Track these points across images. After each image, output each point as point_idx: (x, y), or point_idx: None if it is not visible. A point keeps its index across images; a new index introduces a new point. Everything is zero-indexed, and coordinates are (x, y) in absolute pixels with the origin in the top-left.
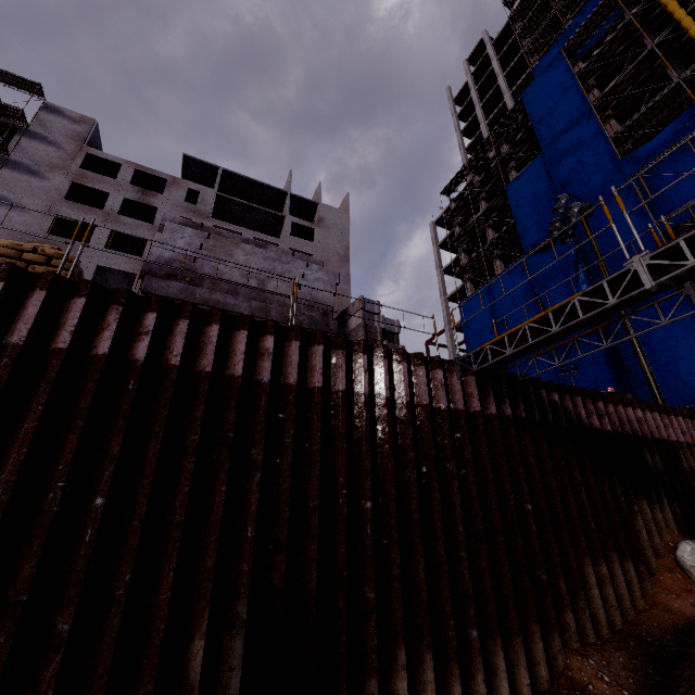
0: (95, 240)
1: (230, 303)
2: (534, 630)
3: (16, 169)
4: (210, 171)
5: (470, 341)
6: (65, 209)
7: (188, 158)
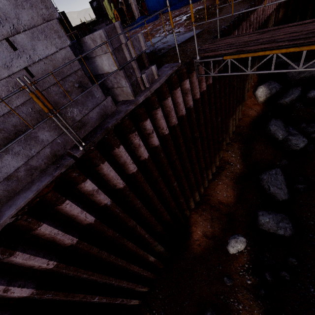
0: None
1: None
2: (217, 156)
3: None
4: None
5: None
6: None
7: None
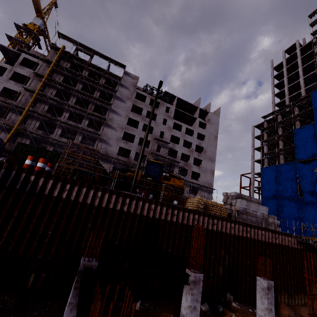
0: (139, 127)
1: (252, 219)
2: (302, 294)
3: (118, 99)
4: (172, 97)
5: (263, 184)
6: (131, 115)
7: (166, 92)
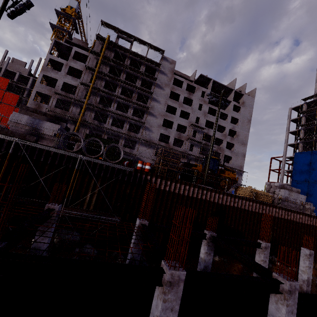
0: (177, 114)
1: (292, 205)
2: None
3: (157, 87)
4: (207, 80)
5: (295, 169)
6: (169, 102)
7: (202, 75)
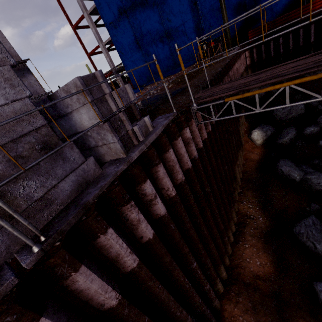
0: None
1: None
2: (233, 210)
3: None
4: None
5: None
6: None
7: None
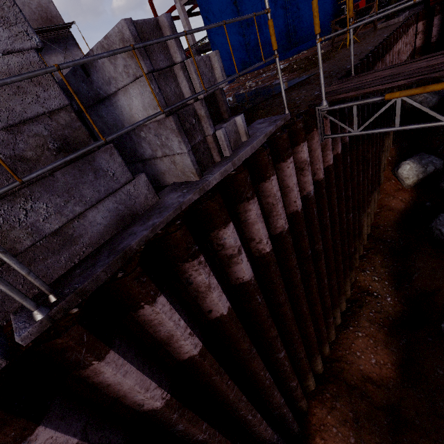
0: None
1: None
2: (348, 281)
3: None
4: None
5: None
6: None
7: None
